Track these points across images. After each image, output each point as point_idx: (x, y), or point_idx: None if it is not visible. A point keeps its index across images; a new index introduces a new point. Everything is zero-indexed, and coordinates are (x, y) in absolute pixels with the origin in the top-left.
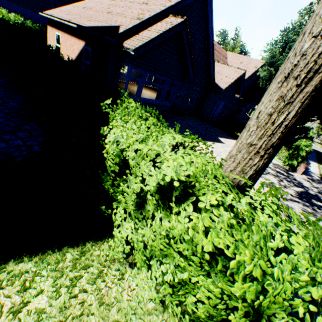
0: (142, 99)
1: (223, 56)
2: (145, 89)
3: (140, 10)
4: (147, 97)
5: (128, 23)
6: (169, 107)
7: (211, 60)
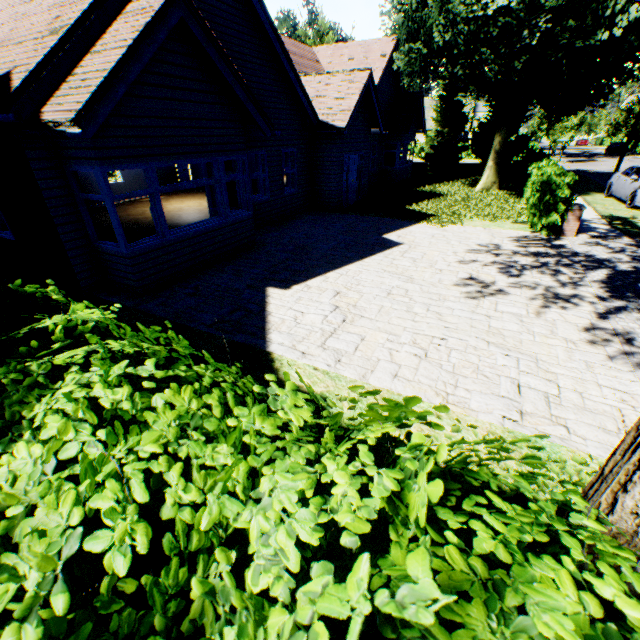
0: (175, 234)
1: (310, 60)
2: (181, 198)
3: (52, 11)
4: (194, 215)
5: (30, 54)
6: (250, 219)
7: (289, 74)
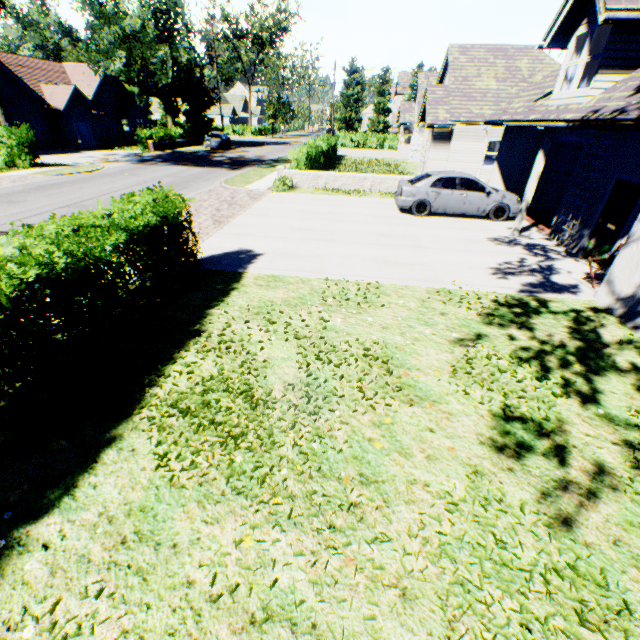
0: None
1: (59, 72)
2: None
3: None
4: None
5: None
6: None
7: (27, 88)
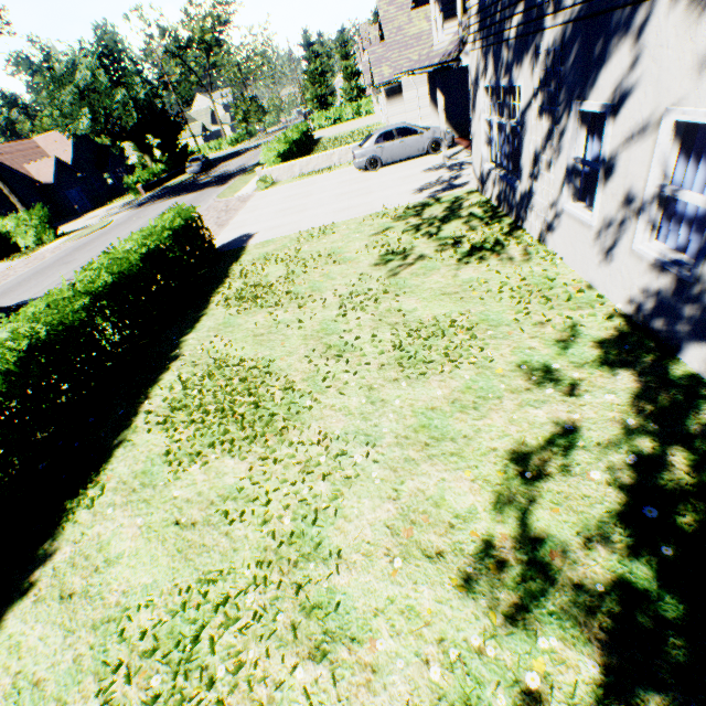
0: None
1: (34, 149)
2: None
3: None
4: None
5: None
6: None
7: (17, 173)
